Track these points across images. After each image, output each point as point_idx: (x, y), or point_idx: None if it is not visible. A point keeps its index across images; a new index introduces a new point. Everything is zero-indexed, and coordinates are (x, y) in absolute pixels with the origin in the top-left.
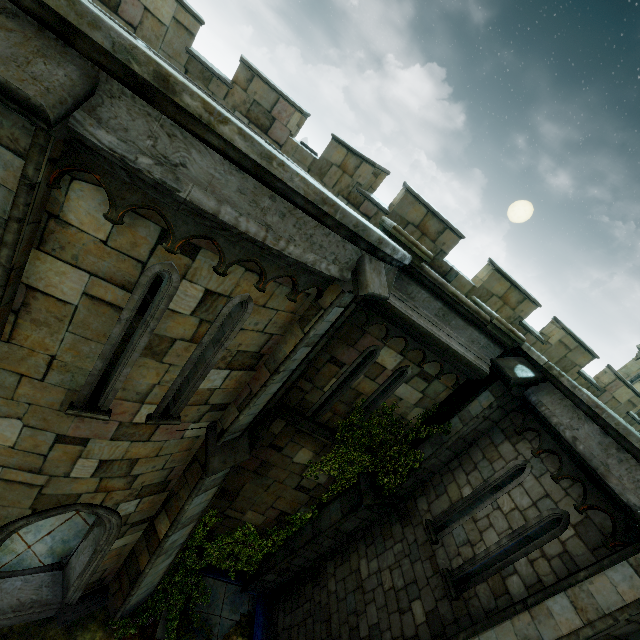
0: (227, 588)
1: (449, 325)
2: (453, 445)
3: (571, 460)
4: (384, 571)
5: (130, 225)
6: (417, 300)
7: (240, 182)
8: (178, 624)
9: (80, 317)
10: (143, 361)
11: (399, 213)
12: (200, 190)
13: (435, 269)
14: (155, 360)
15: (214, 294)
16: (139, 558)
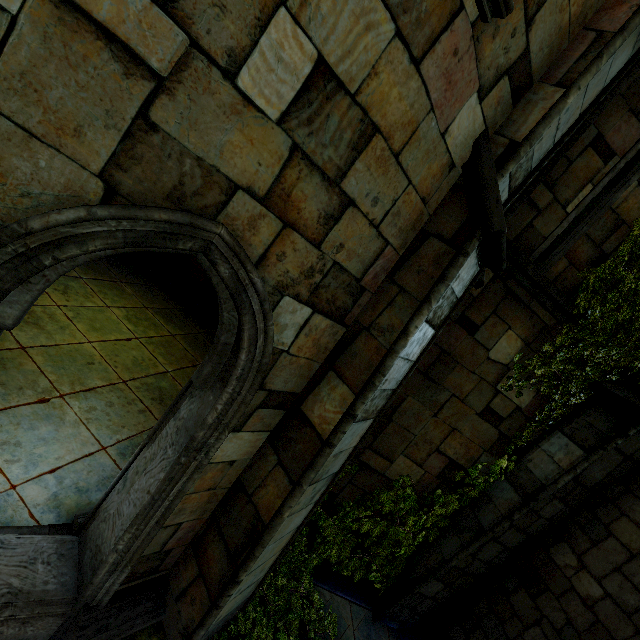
0: (352, 611)
1: None
2: None
3: None
4: None
5: None
6: None
7: None
8: None
9: None
10: None
11: None
12: None
13: None
14: None
15: None
16: (257, 495)
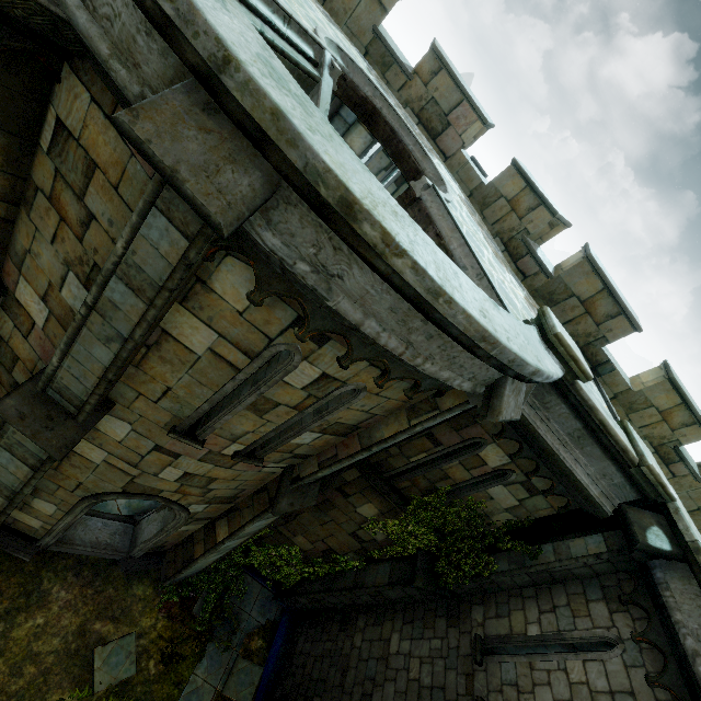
0: (261, 591)
1: (581, 449)
2: (535, 574)
3: (680, 673)
4: (414, 658)
5: (269, 305)
6: (552, 412)
7: (395, 301)
8: (213, 607)
9: (200, 365)
10: (245, 412)
11: (565, 281)
12: (349, 302)
13: (586, 355)
14: (256, 414)
15: (330, 377)
16: (195, 546)
